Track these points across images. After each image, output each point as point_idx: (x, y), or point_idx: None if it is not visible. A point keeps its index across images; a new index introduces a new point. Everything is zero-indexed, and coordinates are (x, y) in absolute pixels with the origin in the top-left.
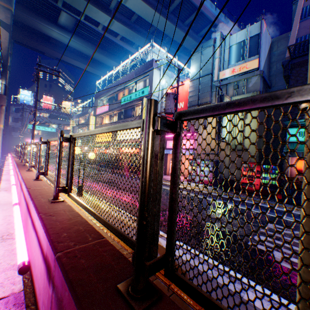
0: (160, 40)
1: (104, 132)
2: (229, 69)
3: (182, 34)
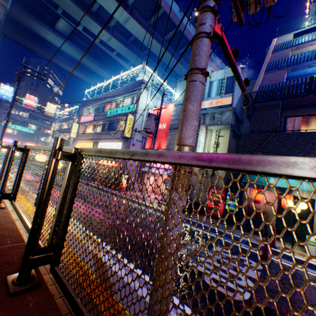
0: (154, 62)
1: (45, 150)
2: (208, 101)
3: (175, 61)
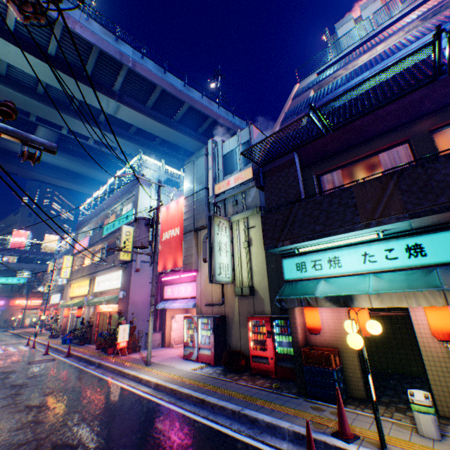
0: (173, 151)
1: None
2: (225, 180)
3: (197, 143)
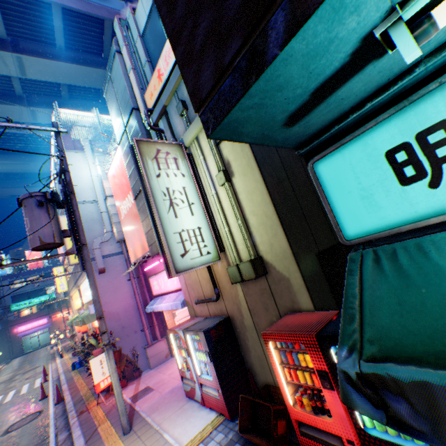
0: None
1: None
2: (153, 75)
3: None
